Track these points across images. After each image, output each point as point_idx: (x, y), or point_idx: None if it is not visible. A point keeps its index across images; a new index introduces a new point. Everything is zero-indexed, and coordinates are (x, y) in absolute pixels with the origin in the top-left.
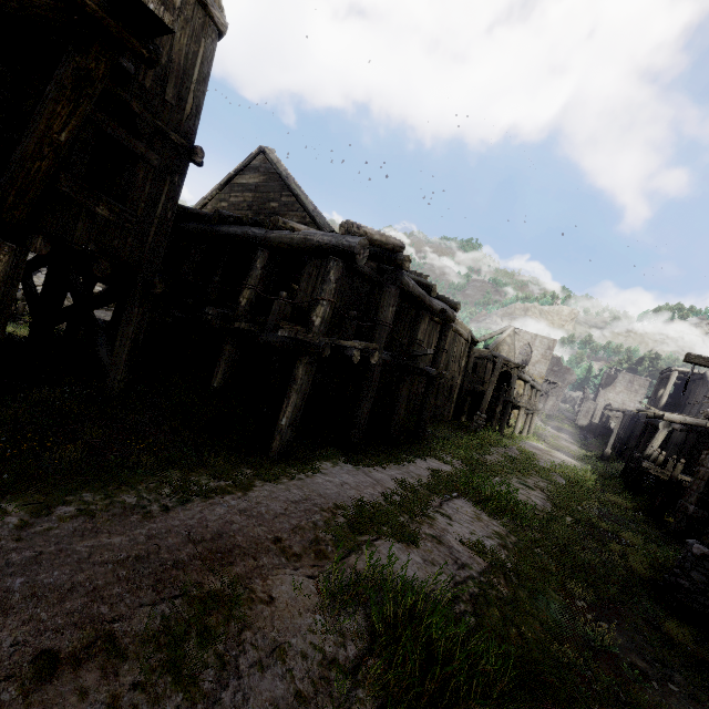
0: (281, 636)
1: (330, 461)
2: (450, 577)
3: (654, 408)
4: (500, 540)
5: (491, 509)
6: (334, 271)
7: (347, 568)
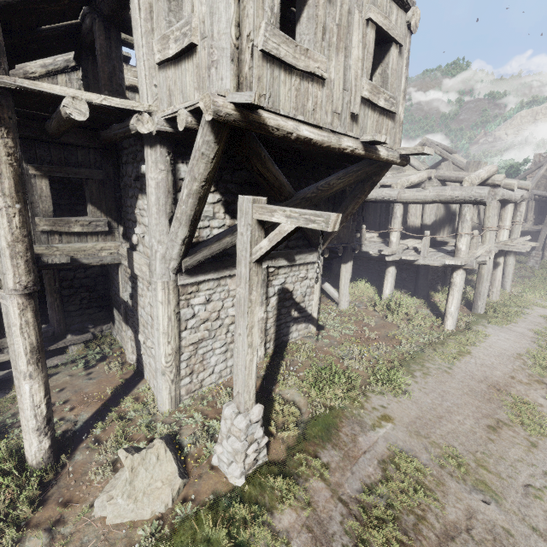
0: None
1: (482, 325)
2: None
3: None
4: None
5: None
6: (468, 214)
7: None
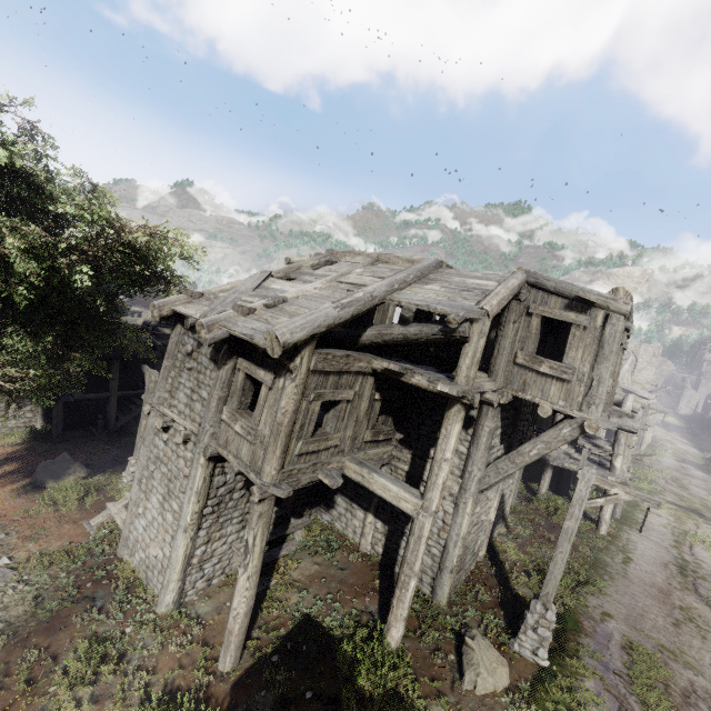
0: None
1: (626, 532)
2: None
3: None
4: None
5: None
6: (623, 439)
7: (703, 595)
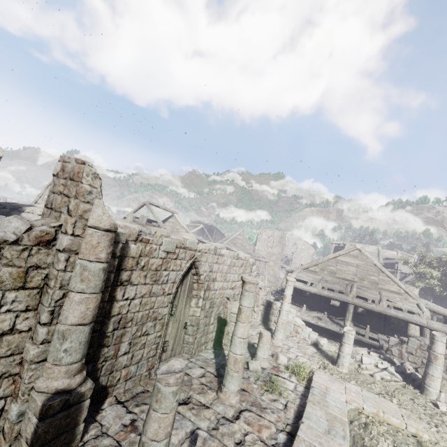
0: None
1: None
2: None
3: (285, 265)
4: None
5: None
6: None
7: None
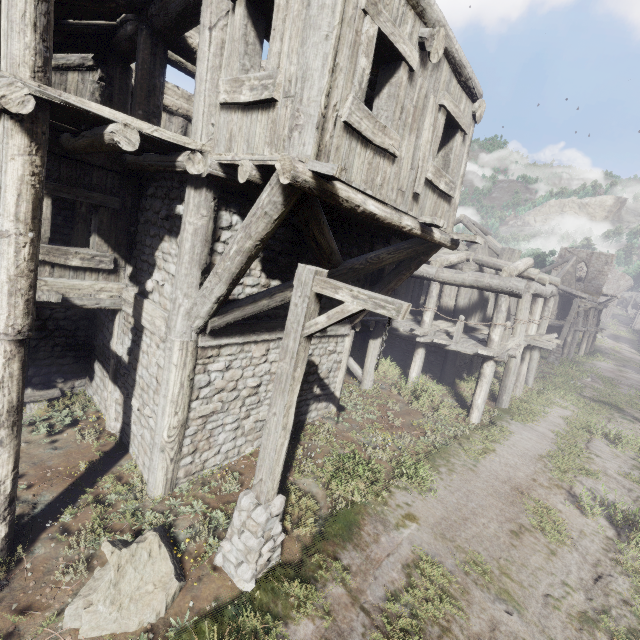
0: (579, 527)
1: (506, 421)
2: (629, 498)
3: None
4: (639, 471)
5: (619, 446)
6: (504, 305)
7: (578, 495)
